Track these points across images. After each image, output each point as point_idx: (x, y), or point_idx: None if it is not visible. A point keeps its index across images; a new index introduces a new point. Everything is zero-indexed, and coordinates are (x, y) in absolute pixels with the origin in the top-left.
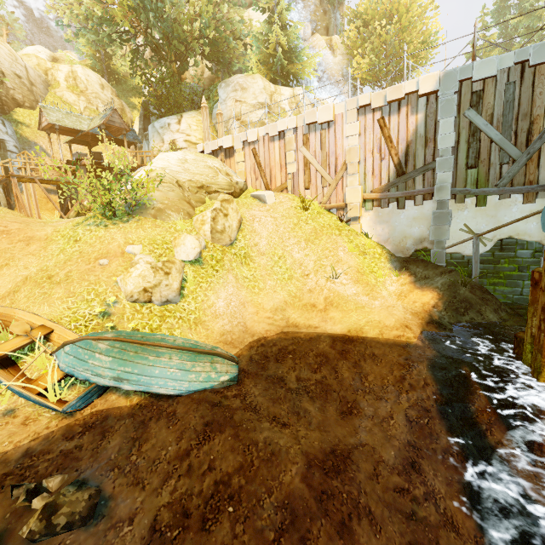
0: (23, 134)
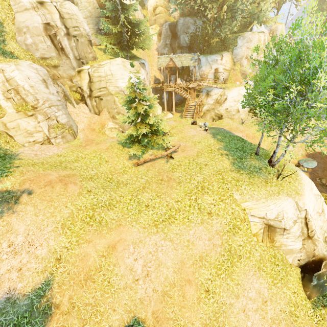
0: None
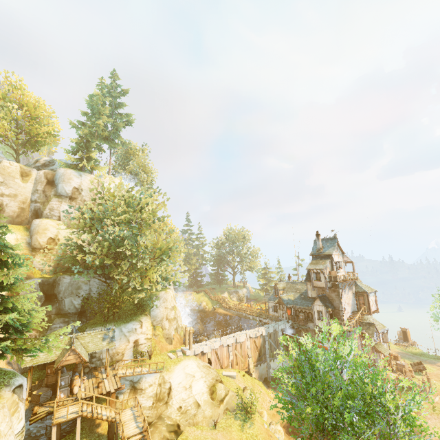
0: None
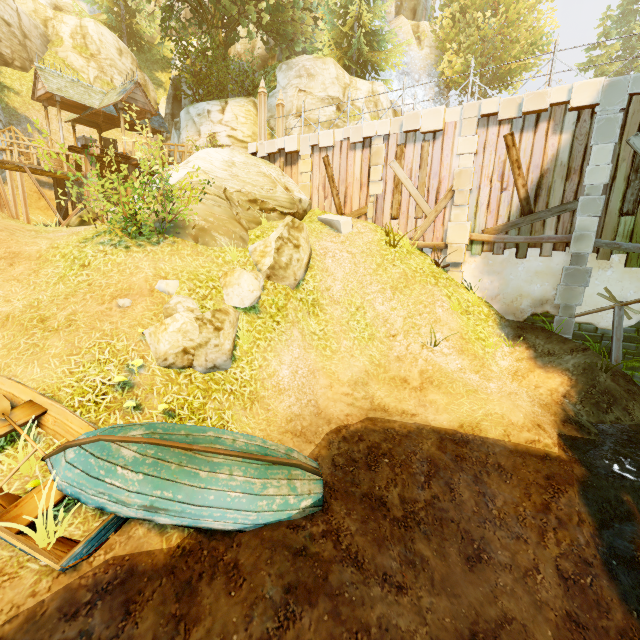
0: (10, 103)
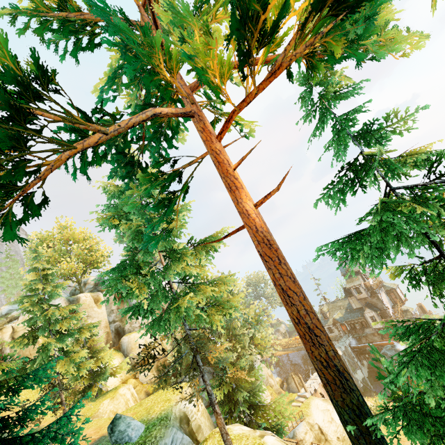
0: None
